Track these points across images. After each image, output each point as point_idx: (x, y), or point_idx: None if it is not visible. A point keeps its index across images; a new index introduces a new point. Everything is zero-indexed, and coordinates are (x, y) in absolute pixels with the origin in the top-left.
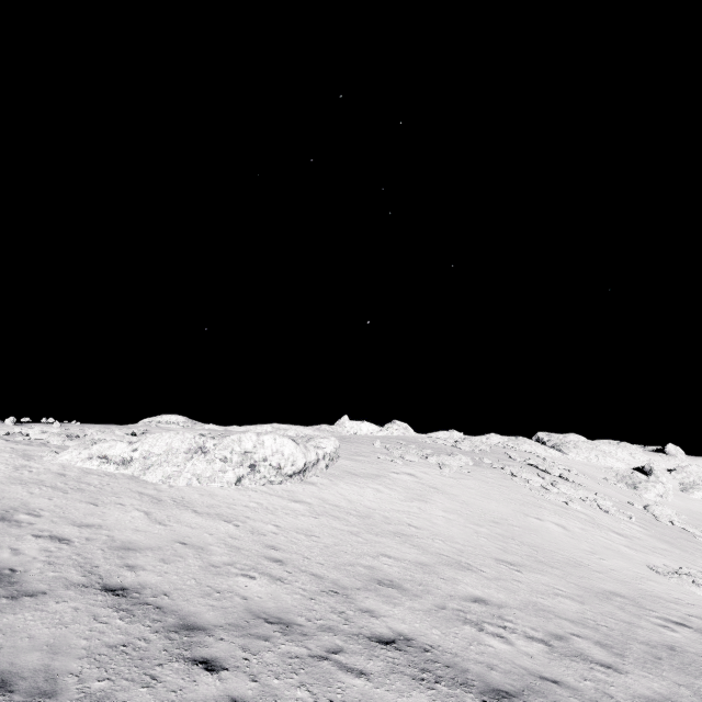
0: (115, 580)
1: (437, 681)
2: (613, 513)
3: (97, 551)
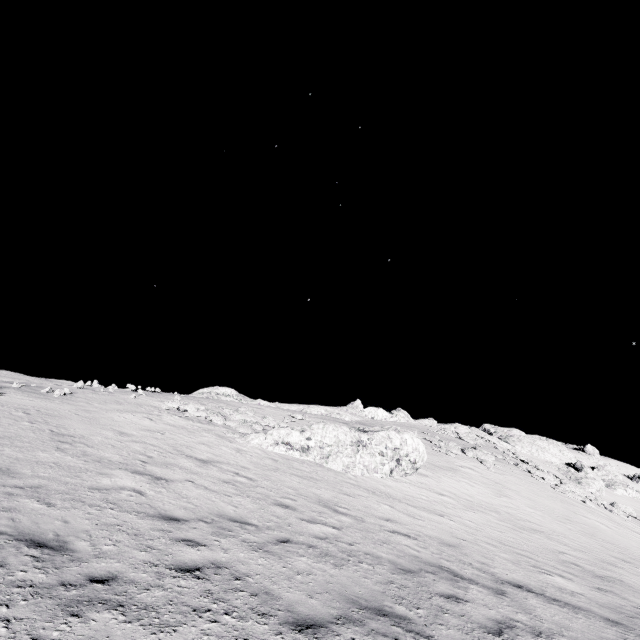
0: (502, 577)
1: None
2: (616, 513)
3: (442, 547)
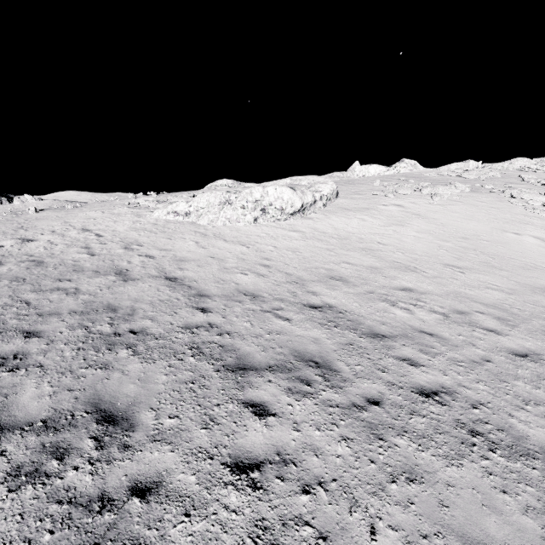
0: (172, 275)
1: (335, 327)
2: None
3: (166, 262)
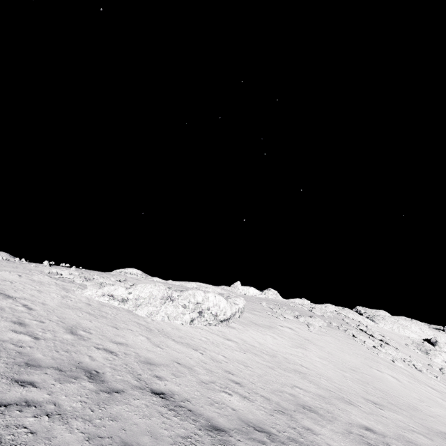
0: (155, 386)
1: None
2: (425, 372)
3: (134, 363)
